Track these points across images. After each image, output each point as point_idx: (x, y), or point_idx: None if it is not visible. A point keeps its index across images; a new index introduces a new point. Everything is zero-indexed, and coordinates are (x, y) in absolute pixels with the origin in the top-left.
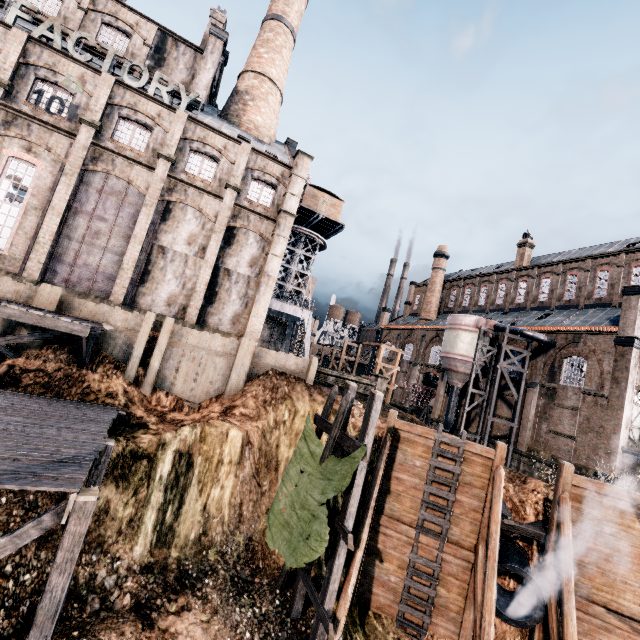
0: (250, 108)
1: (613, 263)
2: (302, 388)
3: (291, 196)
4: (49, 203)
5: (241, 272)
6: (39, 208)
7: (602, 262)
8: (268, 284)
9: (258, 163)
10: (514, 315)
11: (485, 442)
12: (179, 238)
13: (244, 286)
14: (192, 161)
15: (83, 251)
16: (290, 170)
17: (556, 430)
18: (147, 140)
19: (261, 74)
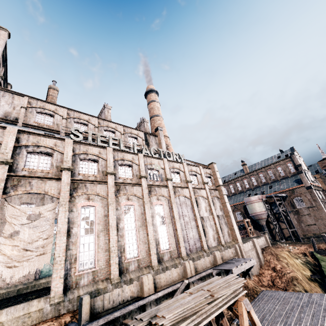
0: (169, 149)
1: (280, 164)
2: (274, 248)
3: (219, 179)
4: (172, 218)
5: (220, 214)
6: (170, 222)
7: (276, 164)
8: (231, 214)
9: (204, 171)
10: (258, 190)
11: (293, 240)
12: (203, 210)
13: (223, 219)
14: (191, 179)
15: (187, 233)
16: (210, 169)
17: (308, 224)
18: (179, 177)
19: (165, 136)
